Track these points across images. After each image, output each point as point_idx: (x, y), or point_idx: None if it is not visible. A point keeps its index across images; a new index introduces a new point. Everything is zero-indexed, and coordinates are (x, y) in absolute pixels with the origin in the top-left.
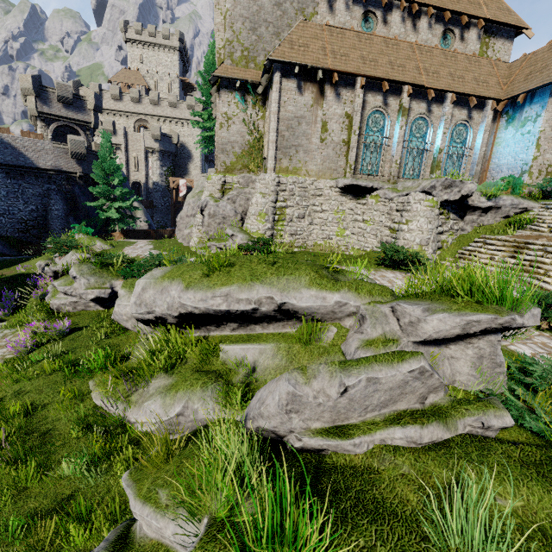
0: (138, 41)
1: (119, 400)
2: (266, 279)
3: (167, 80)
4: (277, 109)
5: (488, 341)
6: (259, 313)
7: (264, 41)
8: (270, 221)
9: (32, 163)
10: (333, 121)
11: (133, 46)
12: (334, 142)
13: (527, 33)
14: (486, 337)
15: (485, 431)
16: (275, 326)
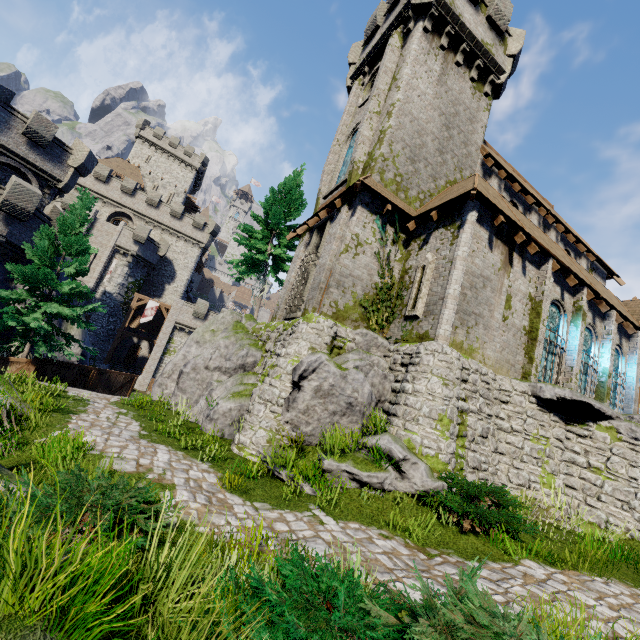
0: (153, 143)
1: None
2: None
3: (171, 190)
4: (467, 256)
5: None
6: None
7: (420, 178)
8: (454, 435)
9: None
10: (517, 297)
11: (144, 144)
12: (515, 326)
13: (618, 280)
14: None
15: None
16: None
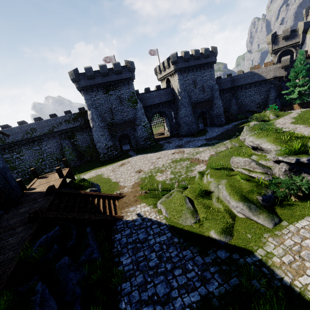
0: None
1: None
2: (262, 139)
3: None
4: None
5: (281, 164)
6: (259, 148)
7: None
8: None
9: (264, 78)
10: None
11: None
12: None
13: None
14: (281, 163)
15: (259, 178)
16: (266, 153)
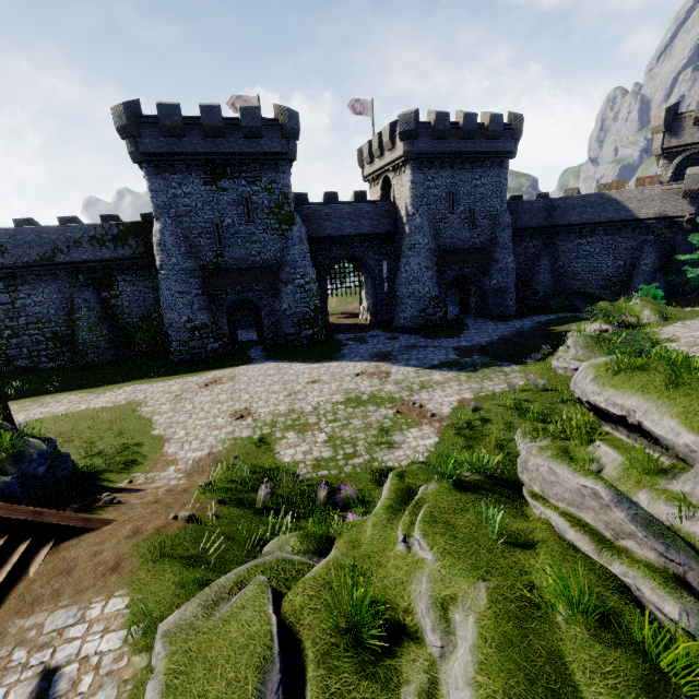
0: None
1: (522, 441)
2: (647, 394)
3: None
4: None
5: None
6: (630, 425)
7: None
8: None
9: (632, 215)
10: None
11: None
12: None
13: None
14: None
15: (646, 601)
16: (655, 450)
